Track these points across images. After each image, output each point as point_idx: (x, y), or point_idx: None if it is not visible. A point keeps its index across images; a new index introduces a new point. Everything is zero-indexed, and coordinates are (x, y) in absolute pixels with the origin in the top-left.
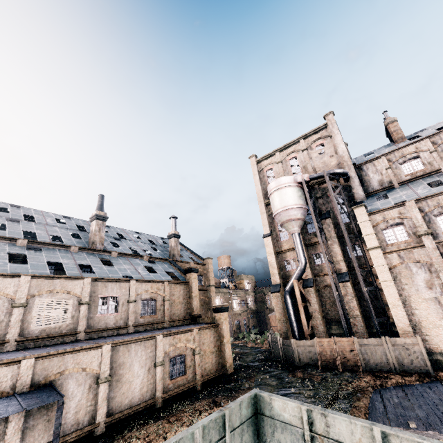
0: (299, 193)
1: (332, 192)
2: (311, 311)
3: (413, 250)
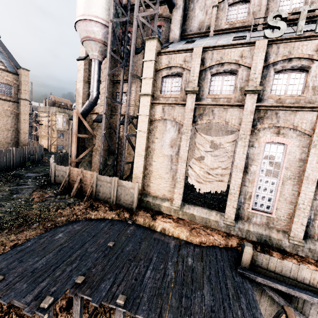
0: (108, 3)
1: (136, 11)
2: (95, 143)
3: (176, 106)
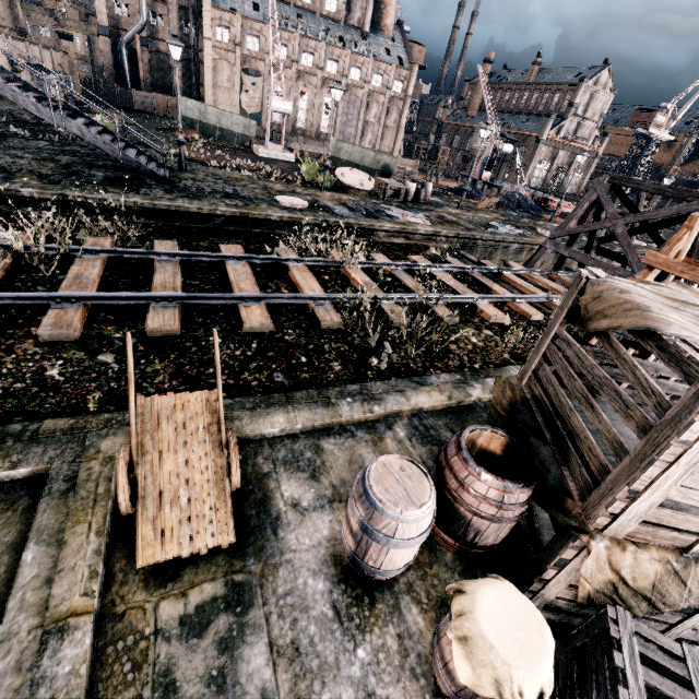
0: None
1: None
2: (144, 70)
3: (229, 53)
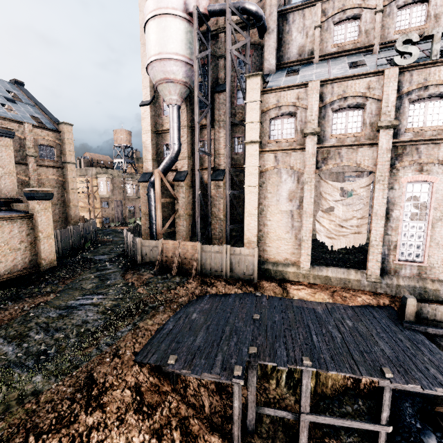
0: (187, 35)
1: (229, 43)
2: (177, 208)
3: (292, 152)
